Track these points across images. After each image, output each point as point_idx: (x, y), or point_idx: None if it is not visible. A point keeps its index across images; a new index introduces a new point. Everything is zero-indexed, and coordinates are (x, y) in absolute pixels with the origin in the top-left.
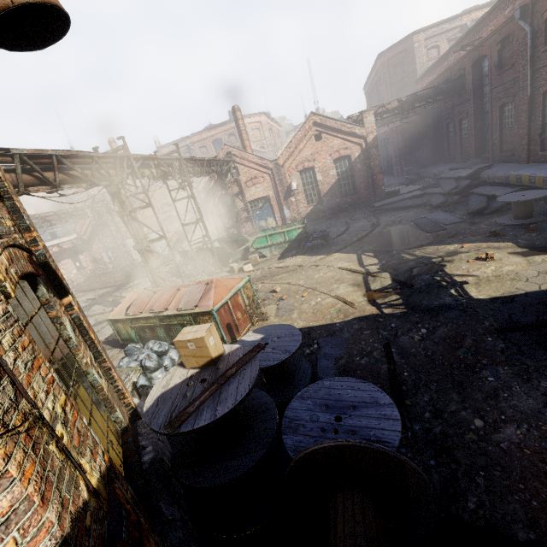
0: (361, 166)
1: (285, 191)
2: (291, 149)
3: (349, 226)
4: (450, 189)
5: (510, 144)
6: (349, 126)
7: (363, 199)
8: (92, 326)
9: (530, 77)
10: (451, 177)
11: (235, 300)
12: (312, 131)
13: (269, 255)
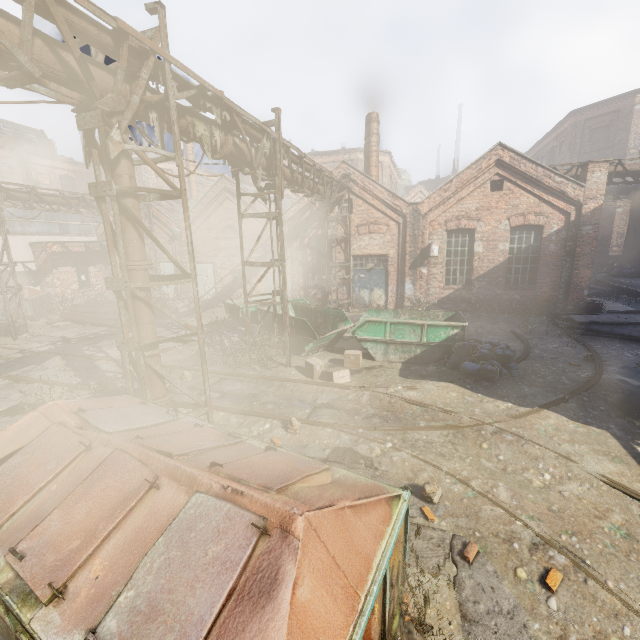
0: (557, 248)
1: (415, 255)
2: (446, 192)
3: (529, 343)
4: None
5: None
6: (557, 178)
7: (543, 301)
8: (4, 411)
9: None
10: None
11: None
12: (490, 173)
13: (380, 357)
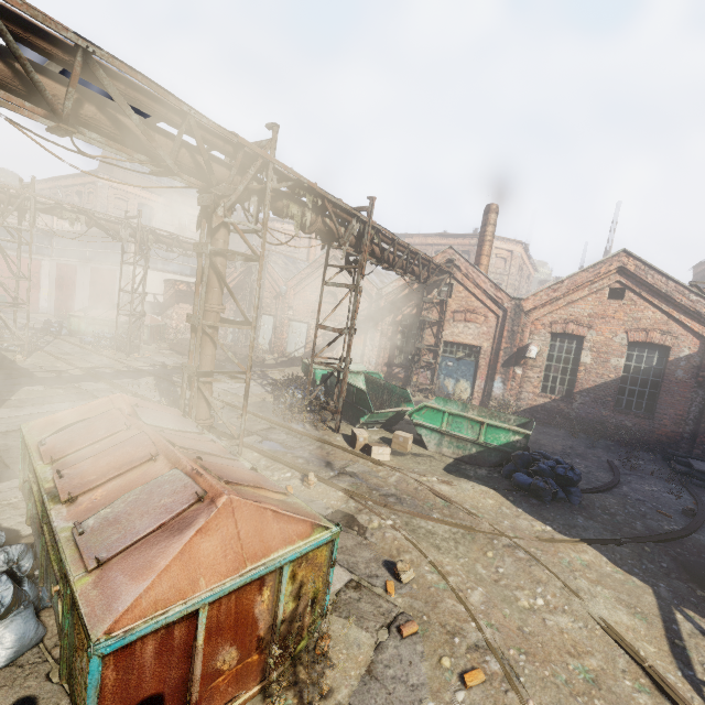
0: (687, 376)
1: (511, 353)
2: (555, 292)
3: (620, 477)
4: None
5: None
6: (692, 296)
7: (661, 436)
8: None
9: None
10: None
11: (240, 602)
12: (609, 279)
13: (433, 447)
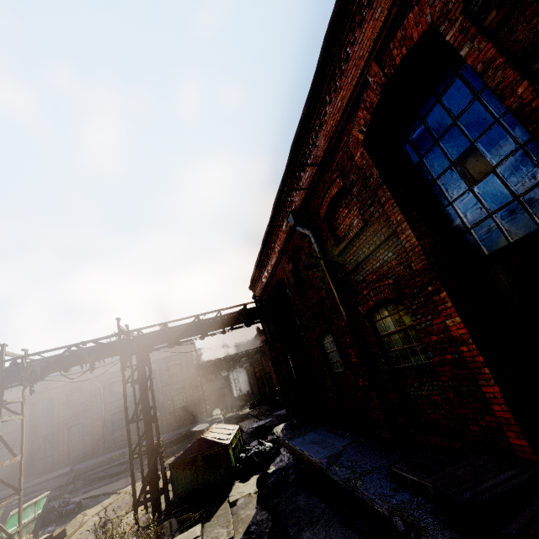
0: None
1: None
2: None
3: None
4: (68, 479)
5: (80, 450)
6: None
7: None
8: None
9: (104, 406)
10: (48, 478)
11: None
12: None
13: None
